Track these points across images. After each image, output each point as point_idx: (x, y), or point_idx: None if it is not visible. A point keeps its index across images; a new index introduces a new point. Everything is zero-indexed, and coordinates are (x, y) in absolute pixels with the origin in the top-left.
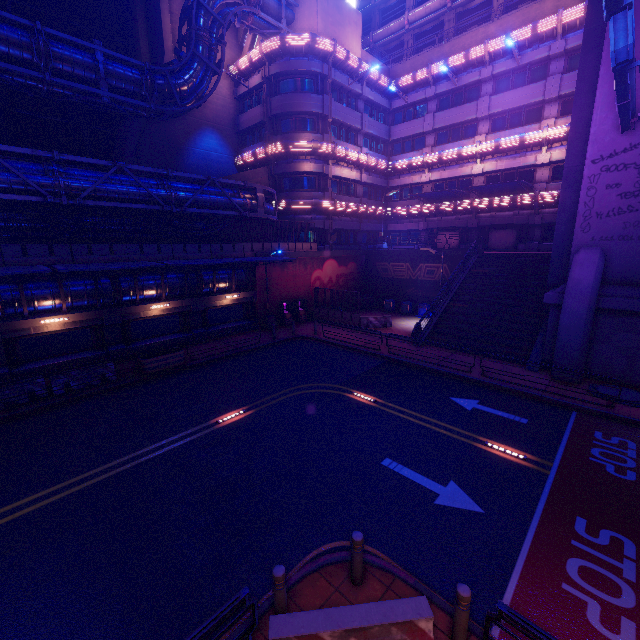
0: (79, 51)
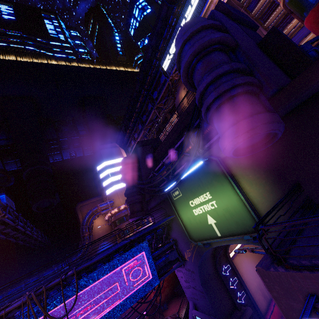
0: (51, 270)
